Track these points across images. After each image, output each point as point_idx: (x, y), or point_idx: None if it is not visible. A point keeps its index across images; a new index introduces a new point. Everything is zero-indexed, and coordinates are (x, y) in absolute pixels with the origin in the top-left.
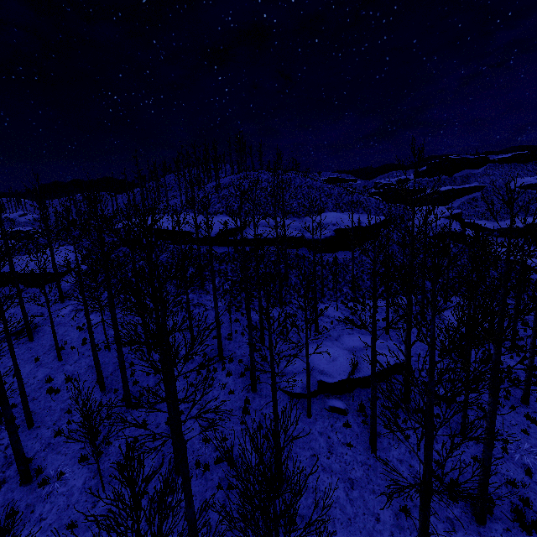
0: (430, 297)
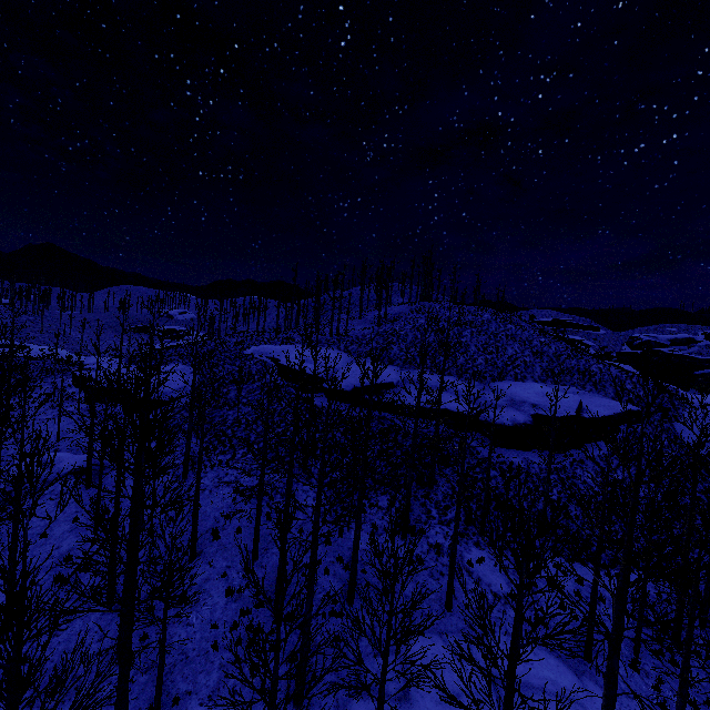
0: (703, 588)
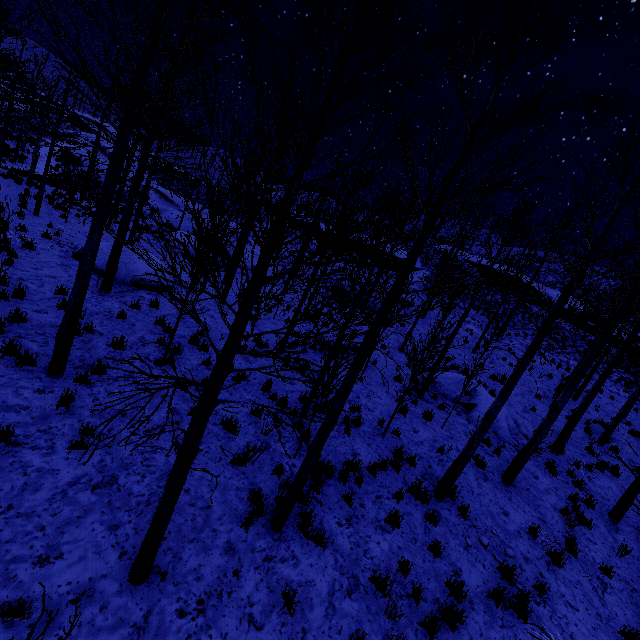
0: None
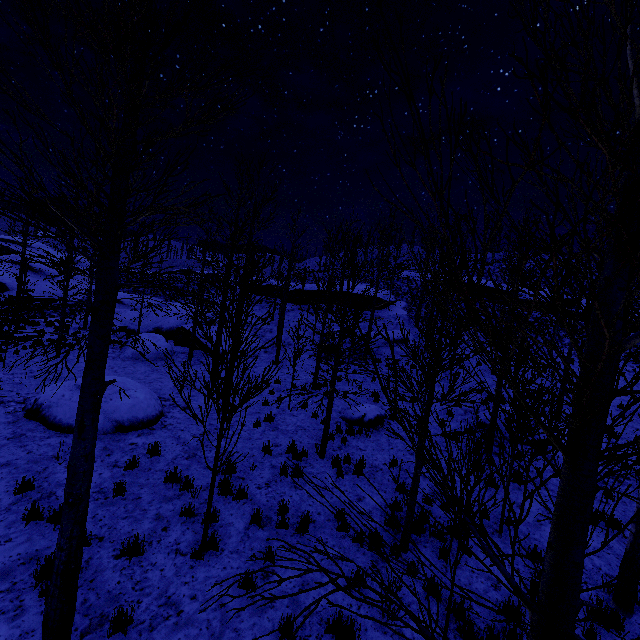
0: None
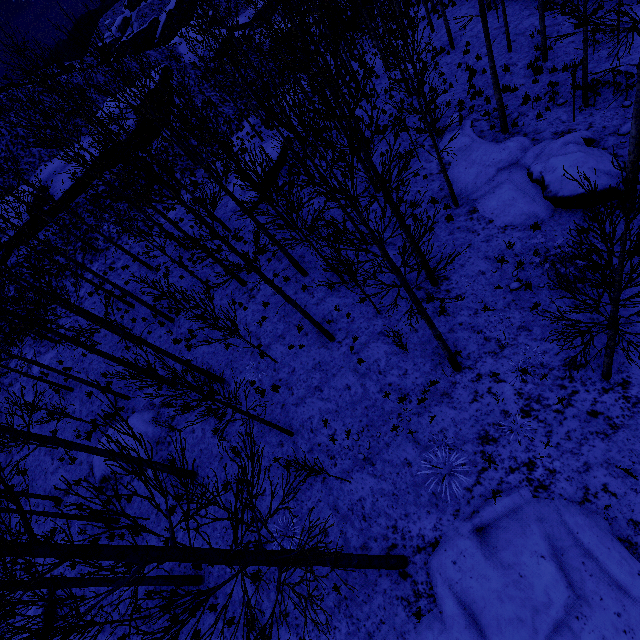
0: None
